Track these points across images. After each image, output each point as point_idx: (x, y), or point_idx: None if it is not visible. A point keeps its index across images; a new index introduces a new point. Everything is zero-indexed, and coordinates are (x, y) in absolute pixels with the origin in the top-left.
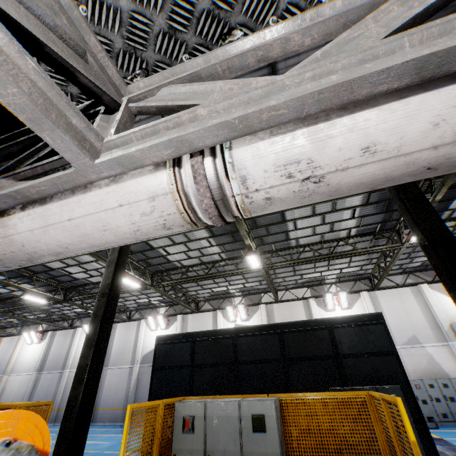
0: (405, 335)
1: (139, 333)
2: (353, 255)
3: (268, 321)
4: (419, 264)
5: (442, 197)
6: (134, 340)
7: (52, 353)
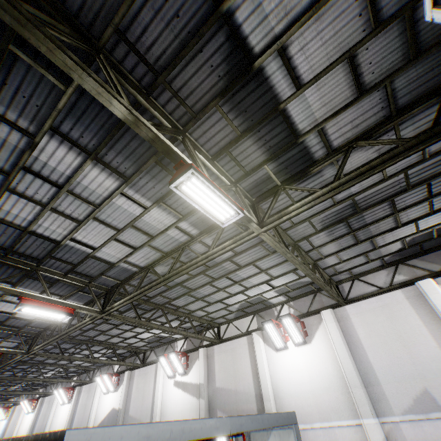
0: (407, 390)
1: (94, 398)
2: (192, 269)
3: (207, 374)
4: (400, 246)
5: (252, 111)
6: (90, 407)
7: (37, 424)
